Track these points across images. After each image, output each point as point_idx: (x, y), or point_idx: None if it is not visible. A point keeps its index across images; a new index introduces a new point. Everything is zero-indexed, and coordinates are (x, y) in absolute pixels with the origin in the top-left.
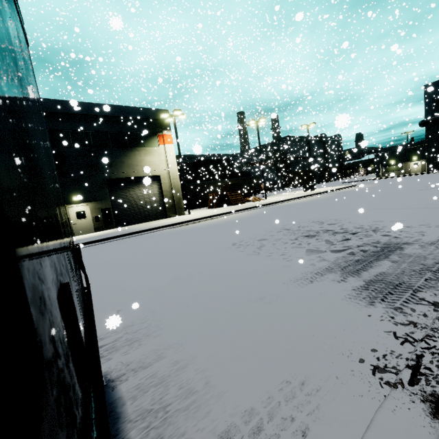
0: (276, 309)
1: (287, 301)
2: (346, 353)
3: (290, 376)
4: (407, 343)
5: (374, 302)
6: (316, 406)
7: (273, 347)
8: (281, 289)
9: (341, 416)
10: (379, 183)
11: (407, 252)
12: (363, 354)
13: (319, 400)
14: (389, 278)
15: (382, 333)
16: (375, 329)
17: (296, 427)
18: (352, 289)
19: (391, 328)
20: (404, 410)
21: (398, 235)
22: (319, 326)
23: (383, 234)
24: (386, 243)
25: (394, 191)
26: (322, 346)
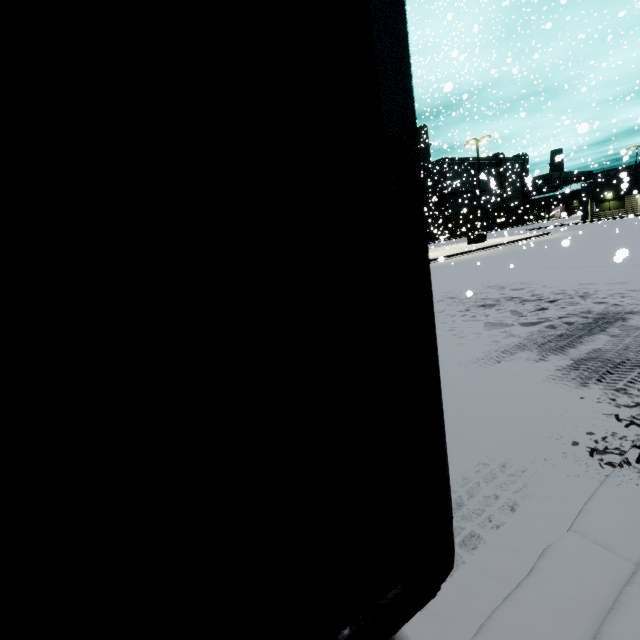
0: (455, 392)
1: (468, 384)
2: (555, 436)
3: (487, 458)
4: (634, 425)
5: (588, 383)
6: (523, 485)
7: (459, 432)
8: (457, 370)
9: (554, 493)
10: (587, 229)
11: (632, 323)
12: (577, 438)
13: (527, 480)
14: (607, 356)
15: (600, 415)
16: (591, 412)
17: (502, 503)
18: (555, 369)
19: (612, 410)
20: (631, 486)
21: (618, 302)
22: (517, 410)
23: (595, 302)
24: (601, 312)
25: (610, 241)
26: (522, 429)
